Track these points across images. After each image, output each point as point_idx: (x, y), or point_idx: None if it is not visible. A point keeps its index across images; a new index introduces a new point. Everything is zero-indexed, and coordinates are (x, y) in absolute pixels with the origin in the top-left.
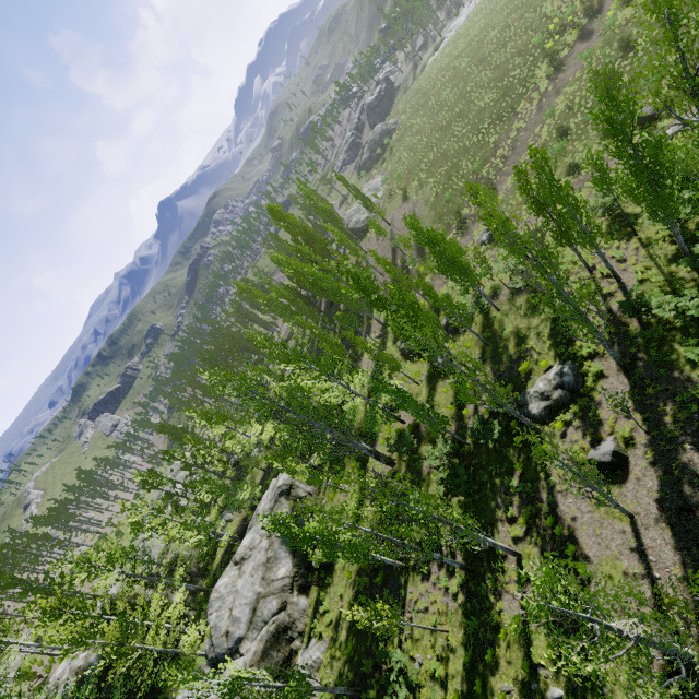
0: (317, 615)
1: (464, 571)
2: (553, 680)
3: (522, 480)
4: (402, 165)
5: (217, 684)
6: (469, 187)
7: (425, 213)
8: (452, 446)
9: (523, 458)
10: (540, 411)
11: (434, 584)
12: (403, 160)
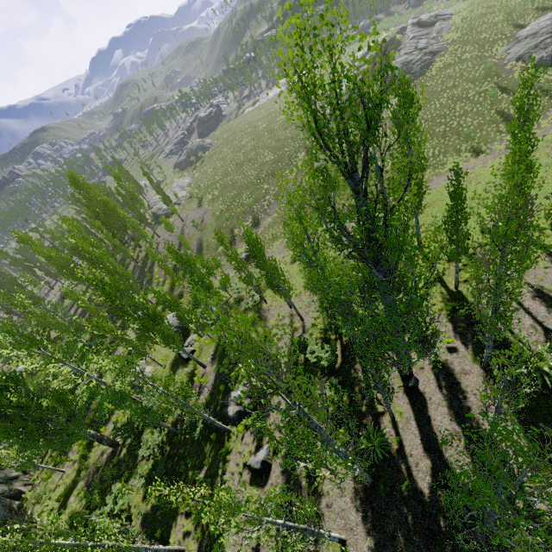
0: None
1: None
2: None
3: (207, 474)
4: (205, 178)
5: None
6: (217, 233)
7: (210, 222)
8: (169, 433)
9: (214, 453)
10: (233, 413)
11: None
12: (207, 174)
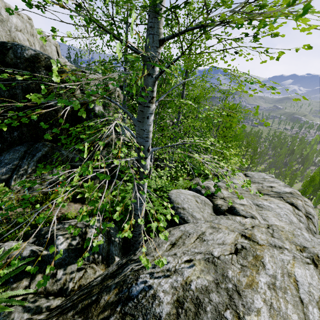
0: None
1: None
2: None
3: None
4: None
5: None
6: None
7: None
8: None
9: None
10: None
11: None
12: None
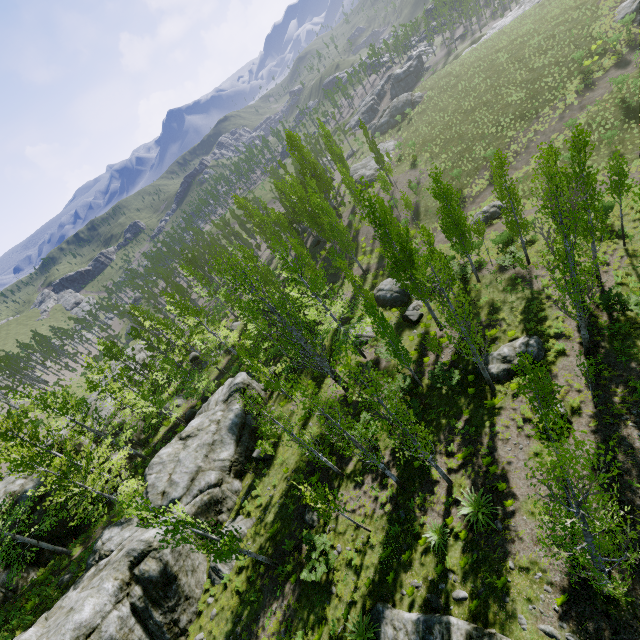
0: (248, 497)
1: (396, 487)
2: (460, 584)
3: (467, 424)
4: (418, 136)
5: (163, 521)
6: (498, 156)
7: (429, 184)
8: (408, 385)
9: (473, 407)
10: (499, 371)
11: (365, 492)
12: (420, 131)
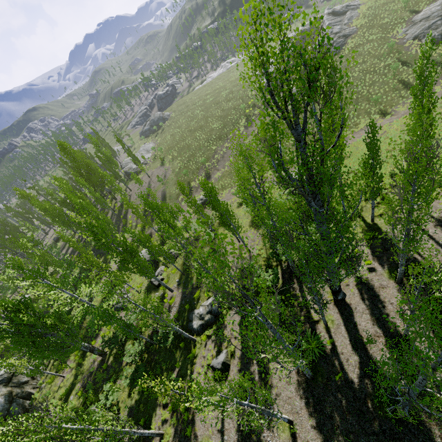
0: None
1: None
2: None
3: (178, 374)
4: (166, 142)
5: None
6: (179, 183)
7: (171, 177)
8: (146, 344)
9: (183, 358)
10: (197, 326)
11: None
12: (167, 139)
